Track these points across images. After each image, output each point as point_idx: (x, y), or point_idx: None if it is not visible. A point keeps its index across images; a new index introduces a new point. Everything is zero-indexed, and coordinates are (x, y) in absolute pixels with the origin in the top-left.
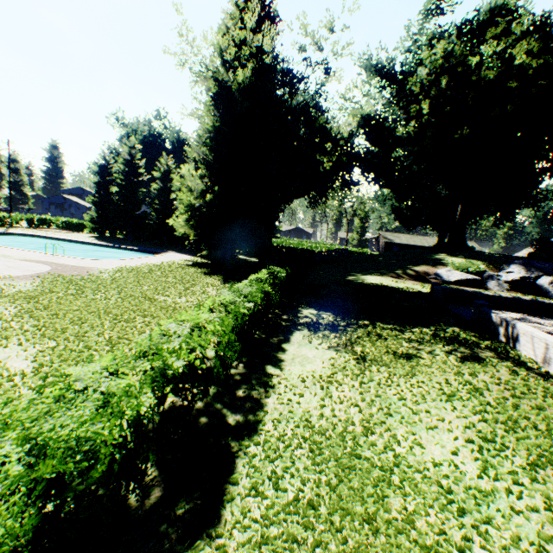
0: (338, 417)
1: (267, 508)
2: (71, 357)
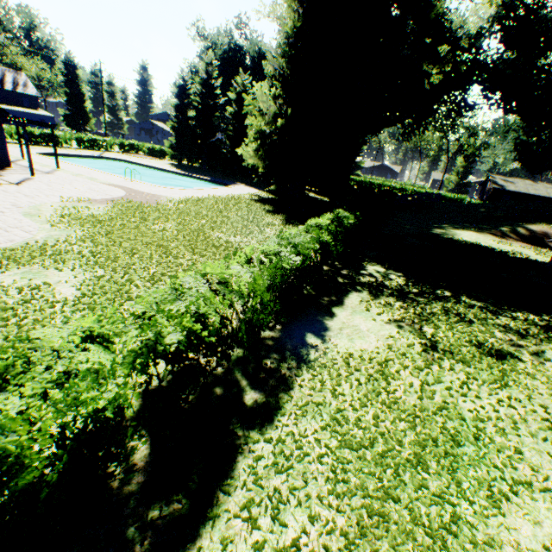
0: (380, 428)
1: (254, 547)
2: (111, 290)
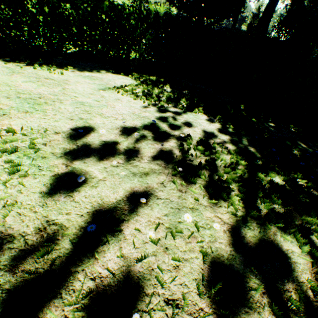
0: None
1: None
2: None
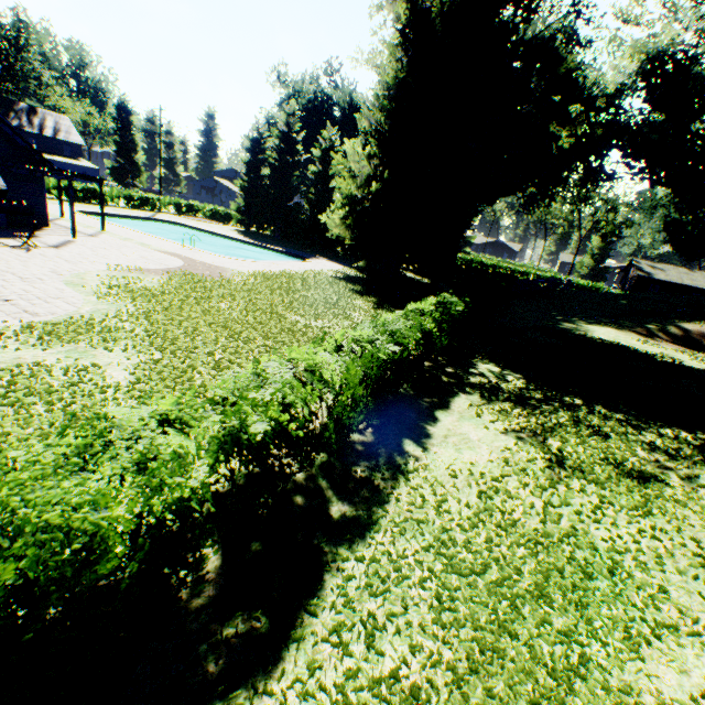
0: (494, 553)
1: (346, 675)
2: (170, 376)
